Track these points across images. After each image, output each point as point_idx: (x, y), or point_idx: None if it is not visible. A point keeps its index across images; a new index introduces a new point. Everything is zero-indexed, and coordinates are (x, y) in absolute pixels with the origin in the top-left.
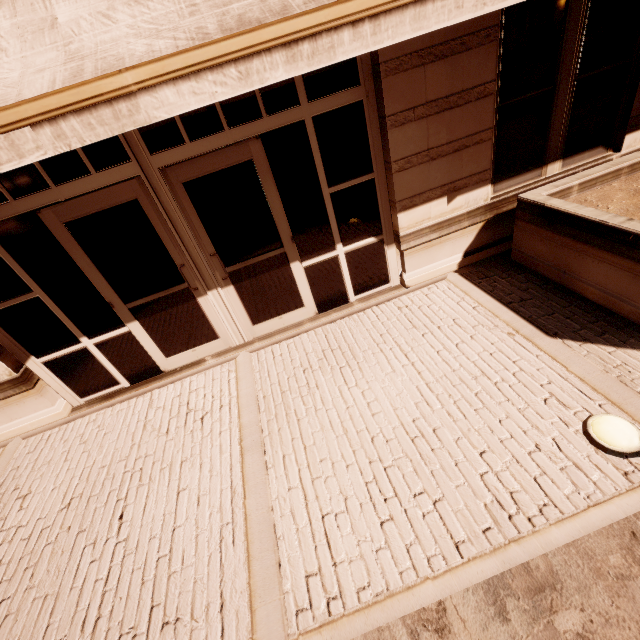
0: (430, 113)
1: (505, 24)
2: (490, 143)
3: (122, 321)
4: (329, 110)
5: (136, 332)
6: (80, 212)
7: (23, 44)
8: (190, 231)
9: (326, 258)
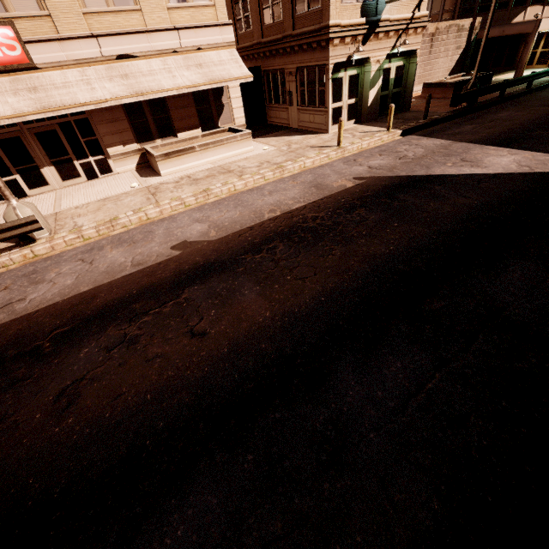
0: (108, 122)
1: (124, 104)
2: (131, 132)
3: (13, 174)
4: (78, 119)
5: (18, 179)
6: (1, 138)
7: (3, 105)
8: (37, 147)
9: (87, 161)
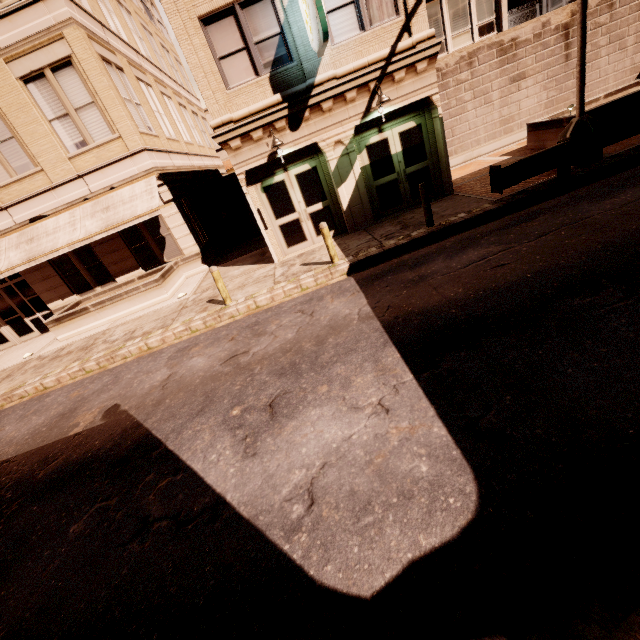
0: (41, 281)
1: (53, 261)
2: (66, 285)
3: None
4: (17, 282)
5: None
6: None
7: None
8: None
9: (35, 317)
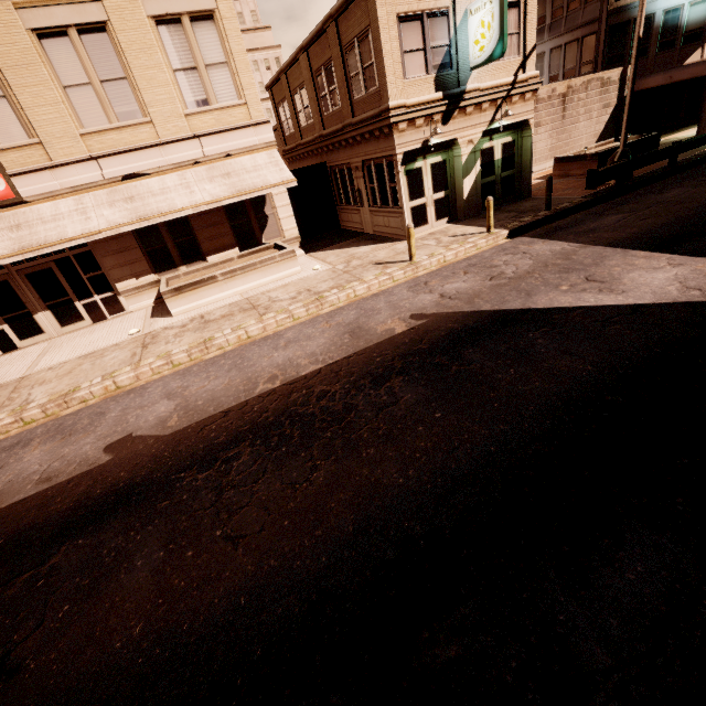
0: (116, 253)
1: (136, 230)
2: (146, 261)
3: (0, 324)
4: (79, 253)
5: (6, 329)
6: None
7: None
8: (29, 290)
9: (91, 300)
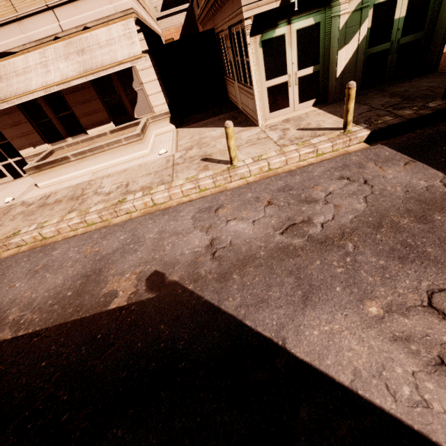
0: (11, 126)
1: (23, 106)
2: (37, 133)
3: None
4: None
5: None
6: None
7: None
8: None
9: (7, 162)
